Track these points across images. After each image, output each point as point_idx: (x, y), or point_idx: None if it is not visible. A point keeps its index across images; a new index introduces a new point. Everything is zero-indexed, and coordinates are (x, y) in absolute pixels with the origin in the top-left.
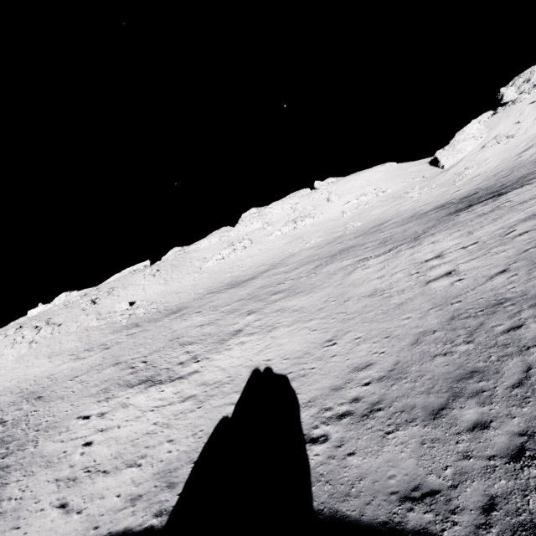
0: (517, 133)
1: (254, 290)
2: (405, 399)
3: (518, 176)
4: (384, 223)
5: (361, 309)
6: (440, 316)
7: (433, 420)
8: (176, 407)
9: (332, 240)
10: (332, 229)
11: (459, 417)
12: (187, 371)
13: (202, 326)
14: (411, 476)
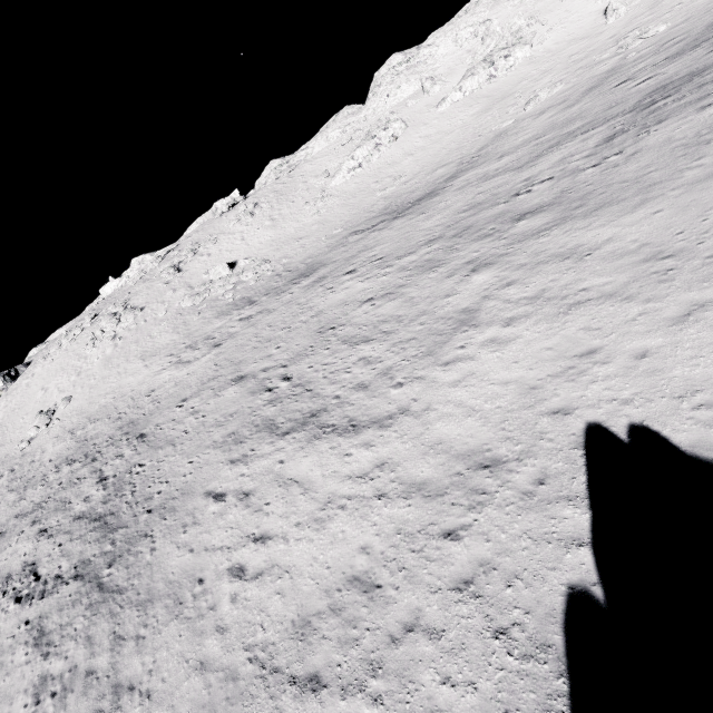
0: None
1: (454, 216)
2: None
3: None
4: None
5: None
6: None
7: None
8: (397, 509)
9: (597, 82)
10: (583, 60)
11: None
12: (383, 408)
13: (372, 301)
14: None
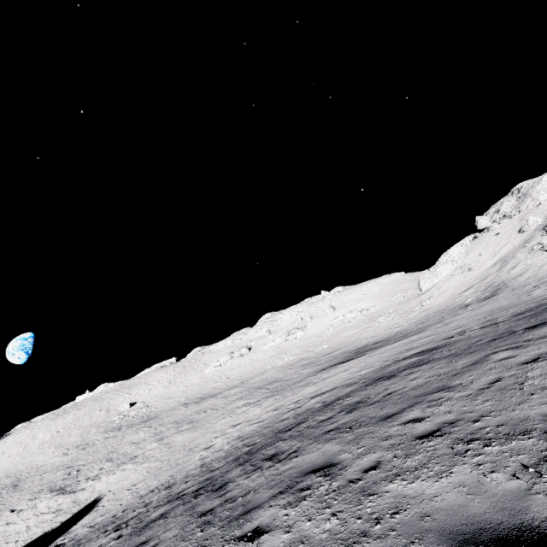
0: (475, 266)
1: (192, 412)
2: (74, 541)
3: (415, 329)
4: (332, 352)
5: (172, 461)
6: (157, 485)
7: None
8: (47, 516)
9: (294, 362)
10: (308, 347)
11: None
12: (82, 486)
13: (133, 444)
14: None
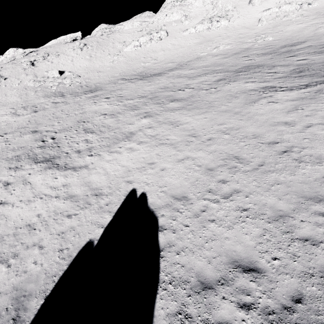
0: None
1: (156, 89)
2: None
3: None
4: (298, 44)
5: (257, 162)
6: None
7: None
8: (59, 203)
9: (239, 51)
10: (242, 38)
11: None
12: (80, 163)
13: (105, 115)
14: None
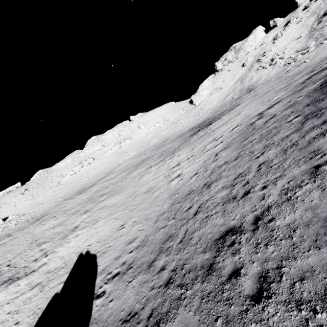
0: (224, 86)
1: (91, 194)
2: (142, 258)
3: (222, 111)
4: (167, 140)
5: (140, 202)
6: (169, 203)
7: (148, 270)
8: (26, 295)
9: (141, 153)
10: (141, 146)
11: (157, 265)
12: (38, 265)
13: (54, 227)
14: (130, 307)
